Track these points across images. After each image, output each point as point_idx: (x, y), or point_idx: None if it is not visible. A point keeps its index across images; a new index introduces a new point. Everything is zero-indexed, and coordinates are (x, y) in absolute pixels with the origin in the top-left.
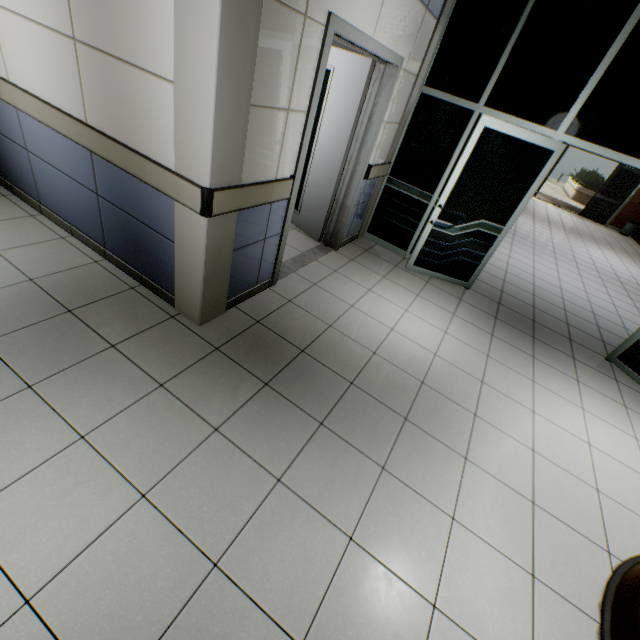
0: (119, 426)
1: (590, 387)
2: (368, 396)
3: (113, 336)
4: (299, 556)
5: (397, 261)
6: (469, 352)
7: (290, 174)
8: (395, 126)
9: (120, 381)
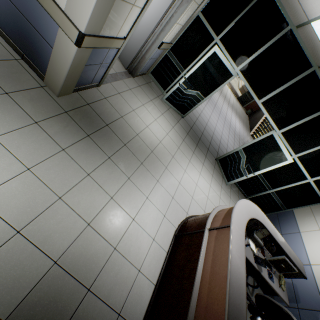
0: (14, 137)
1: (206, 167)
2: (130, 151)
3: (6, 87)
4: (92, 200)
5: (159, 94)
6: (173, 144)
7: (124, 36)
8: (181, 26)
9: (13, 114)
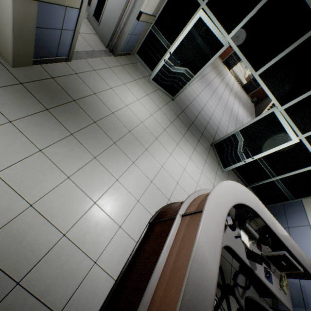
0: None
1: (198, 152)
2: (101, 130)
3: None
4: (41, 178)
5: (146, 75)
6: (158, 126)
7: None
8: None
9: None
